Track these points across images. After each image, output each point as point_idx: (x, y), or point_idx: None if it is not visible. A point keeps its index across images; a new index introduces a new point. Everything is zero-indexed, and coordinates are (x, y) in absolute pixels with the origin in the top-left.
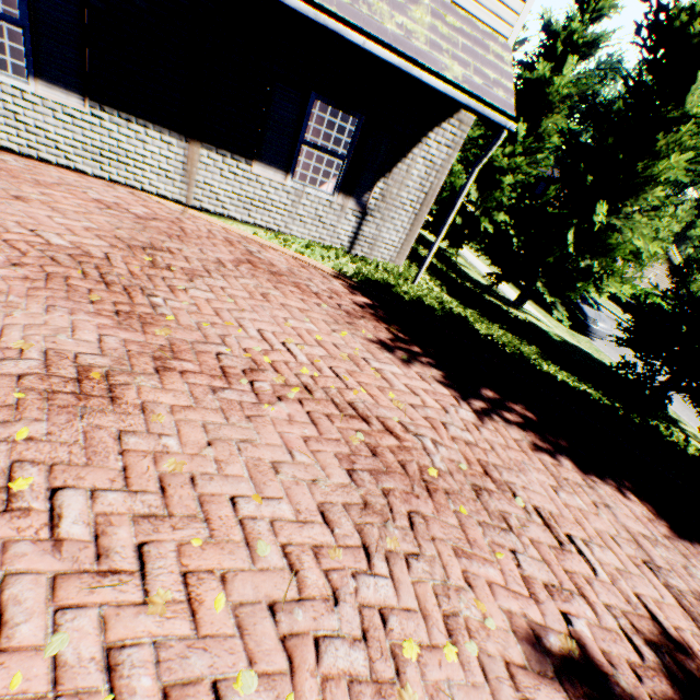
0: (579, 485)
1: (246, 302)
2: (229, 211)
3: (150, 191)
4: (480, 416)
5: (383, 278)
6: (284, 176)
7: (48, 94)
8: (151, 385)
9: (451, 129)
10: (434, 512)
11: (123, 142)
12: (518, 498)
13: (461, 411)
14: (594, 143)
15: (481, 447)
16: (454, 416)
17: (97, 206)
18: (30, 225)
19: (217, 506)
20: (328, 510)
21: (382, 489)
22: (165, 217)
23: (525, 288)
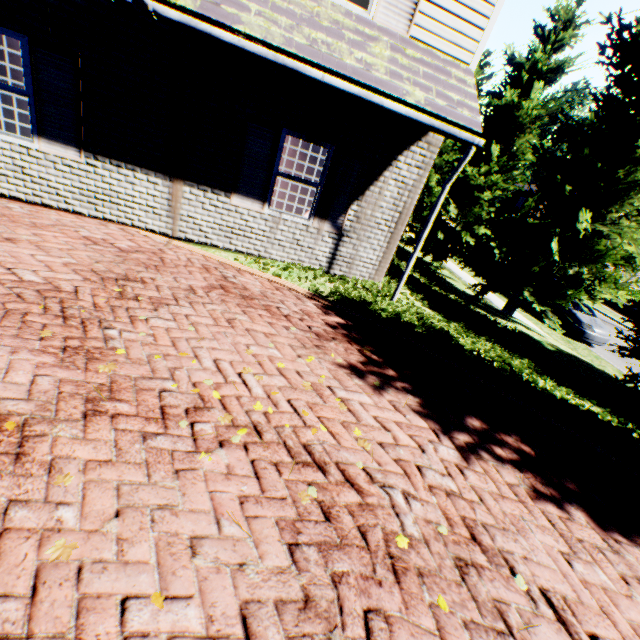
0: (598, 548)
1: (209, 329)
2: (211, 240)
3: (139, 227)
4: (465, 453)
5: (360, 296)
6: (262, 205)
7: (50, 149)
8: (71, 435)
9: (420, 151)
10: (402, 608)
11: (114, 185)
12: (519, 576)
13: (441, 449)
14: (569, 156)
15: (467, 499)
16: (432, 455)
17: (84, 242)
18: (9, 264)
19: (98, 617)
20: (253, 614)
21: (332, 573)
22: (148, 248)
23: (512, 297)
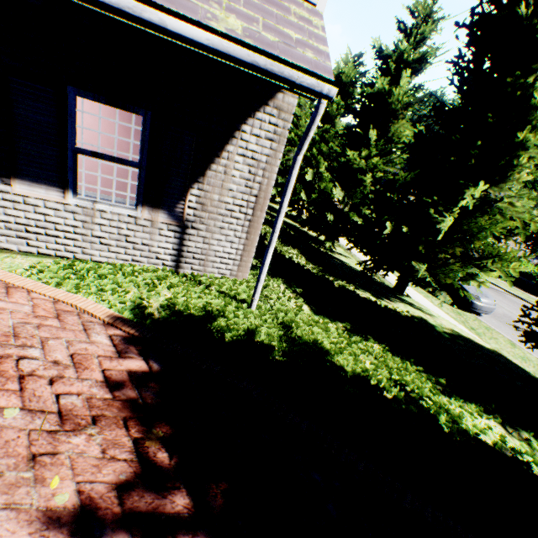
0: None
1: None
2: None
3: None
4: None
5: (204, 306)
6: (62, 193)
7: None
8: None
9: (269, 118)
10: None
11: None
12: None
13: None
14: (442, 136)
15: None
16: None
17: None
18: None
19: None
20: None
21: None
22: None
23: (401, 275)
